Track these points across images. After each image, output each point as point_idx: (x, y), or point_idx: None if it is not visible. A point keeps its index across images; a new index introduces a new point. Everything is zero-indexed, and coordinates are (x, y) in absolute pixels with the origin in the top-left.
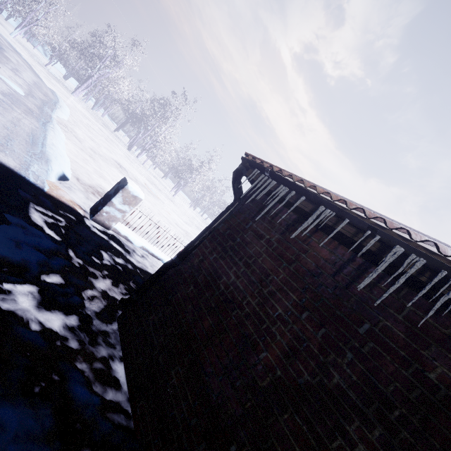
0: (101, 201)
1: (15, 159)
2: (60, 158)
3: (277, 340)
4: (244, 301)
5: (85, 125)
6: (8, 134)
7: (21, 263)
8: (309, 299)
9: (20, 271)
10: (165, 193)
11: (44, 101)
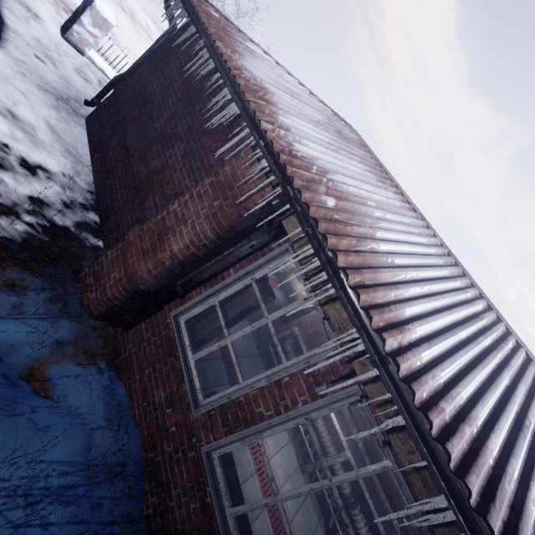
0: (70, 17)
1: None
2: None
3: (164, 117)
4: (156, 100)
5: None
6: None
7: (2, 44)
8: (185, 95)
9: (3, 49)
10: None
11: None
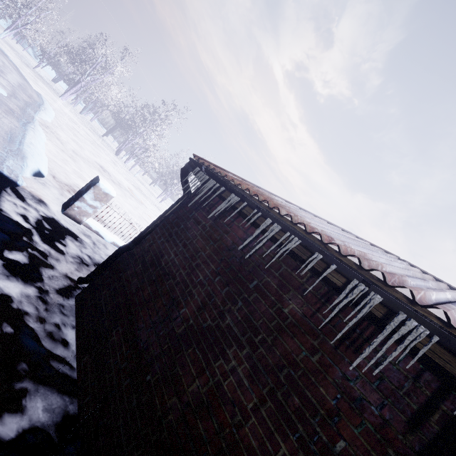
0: (73, 196)
1: None
2: (38, 156)
3: (195, 298)
4: (177, 273)
5: (70, 128)
6: None
7: None
8: (223, 267)
9: None
10: (150, 199)
11: (27, 103)
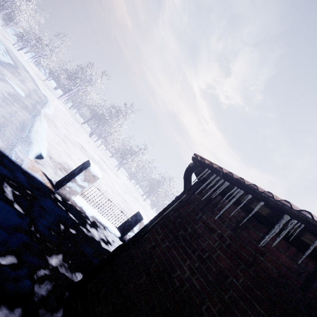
0: (66, 177)
1: (4, 141)
2: (41, 141)
3: None
4: (203, 306)
5: (63, 118)
6: (4, 121)
7: None
8: (281, 316)
9: None
10: (111, 168)
11: (37, 101)
